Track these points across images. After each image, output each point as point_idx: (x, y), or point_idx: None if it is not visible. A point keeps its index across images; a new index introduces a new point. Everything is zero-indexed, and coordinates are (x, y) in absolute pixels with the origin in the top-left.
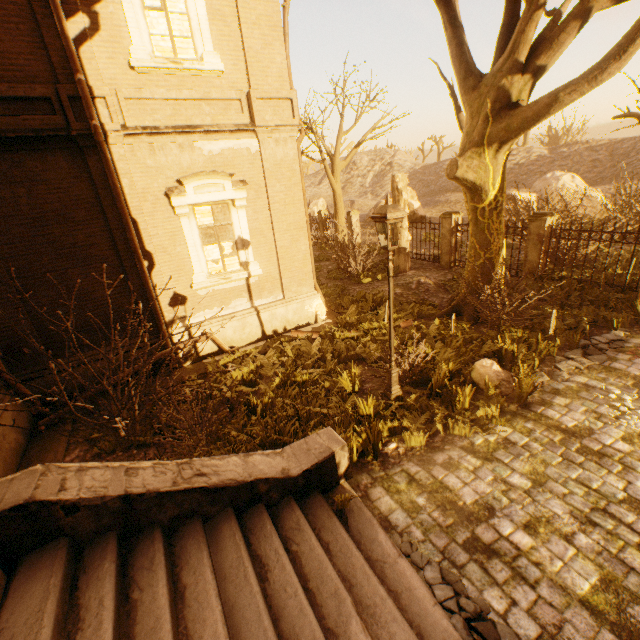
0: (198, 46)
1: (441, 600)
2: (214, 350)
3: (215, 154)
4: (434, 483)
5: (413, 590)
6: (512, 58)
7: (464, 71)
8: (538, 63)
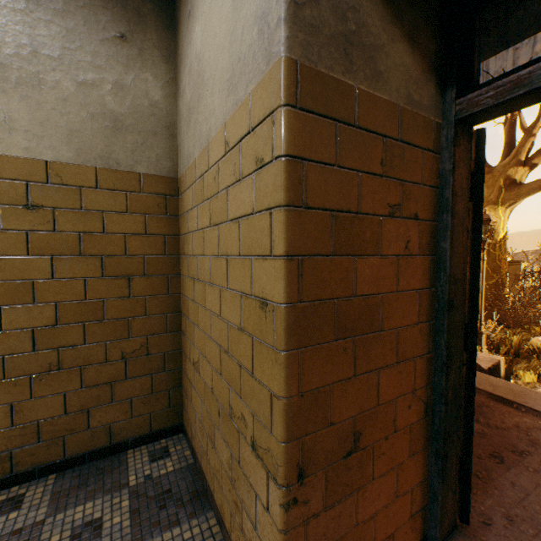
0: None
1: None
2: None
3: None
4: None
5: None
6: (516, 158)
7: None
8: (533, 162)
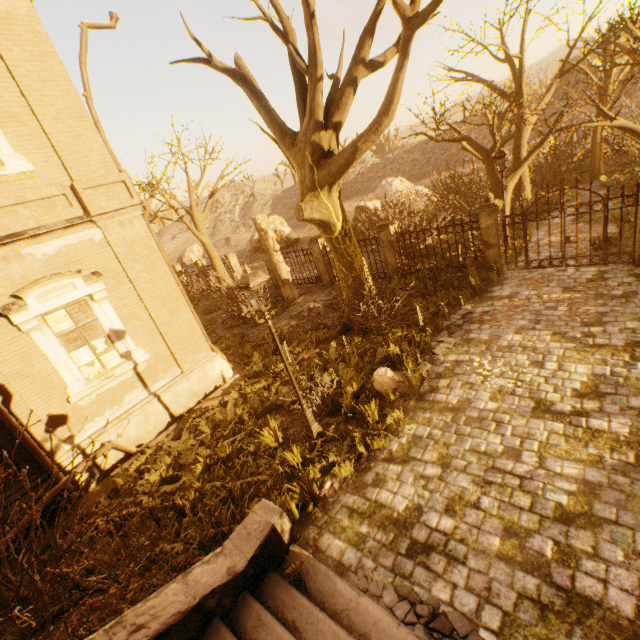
0: None
1: (402, 618)
2: (120, 457)
3: (52, 255)
4: (370, 505)
5: (378, 623)
6: (313, 119)
7: (280, 132)
8: (334, 120)
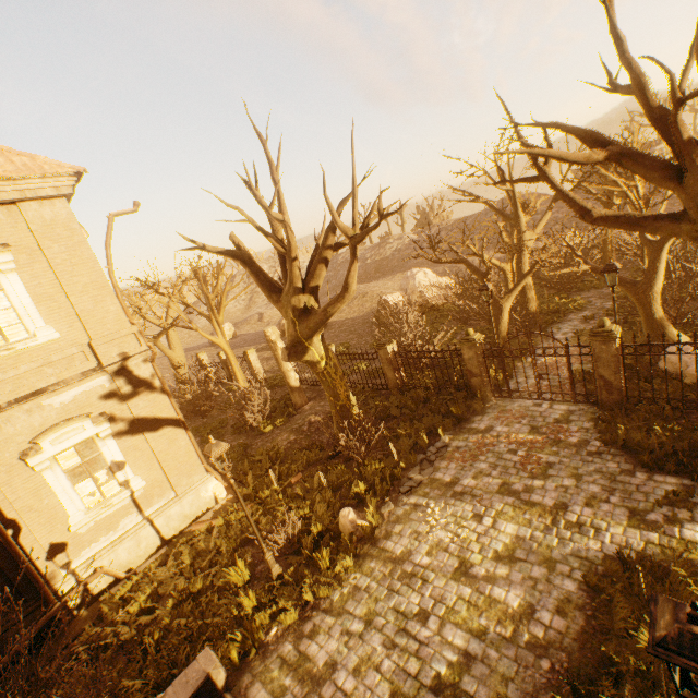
0: (29, 326)
1: None
2: (110, 581)
3: (68, 402)
4: (299, 657)
5: None
6: (293, 285)
7: (267, 291)
8: (311, 286)
